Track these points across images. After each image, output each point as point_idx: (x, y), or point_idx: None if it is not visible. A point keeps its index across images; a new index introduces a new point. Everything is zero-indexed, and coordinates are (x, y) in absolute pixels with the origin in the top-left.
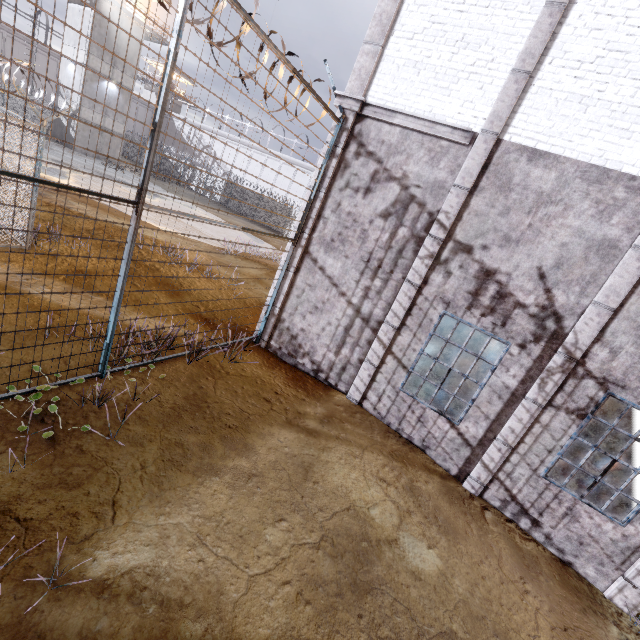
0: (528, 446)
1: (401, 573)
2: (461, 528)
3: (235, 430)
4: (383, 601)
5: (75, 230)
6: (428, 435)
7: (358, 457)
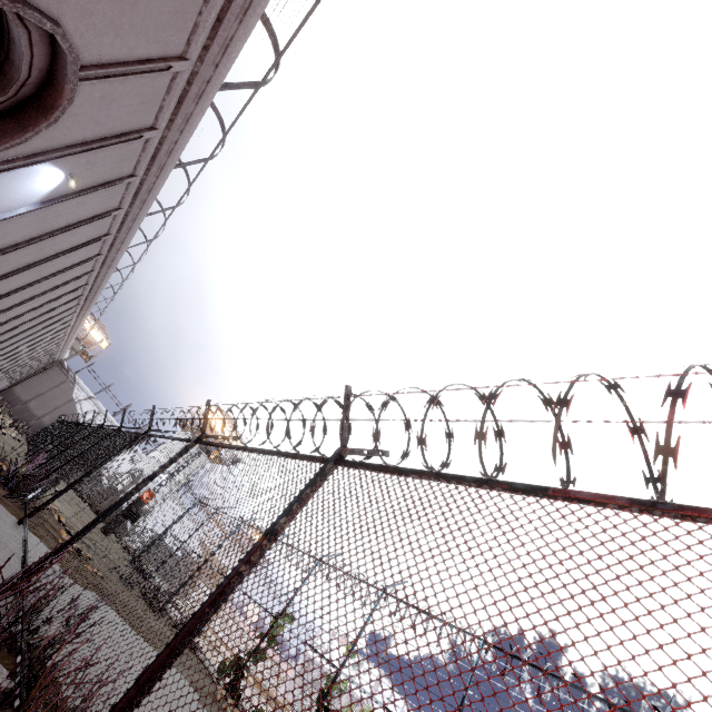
0: None
1: None
2: None
3: None
4: None
5: None
6: None
7: None
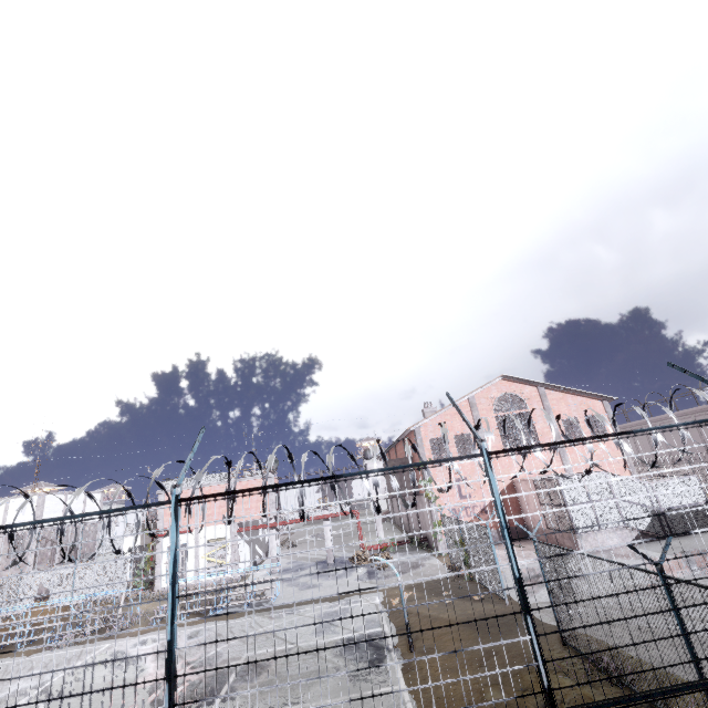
0: None
1: None
2: None
3: None
4: None
5: None
6: None
7: None
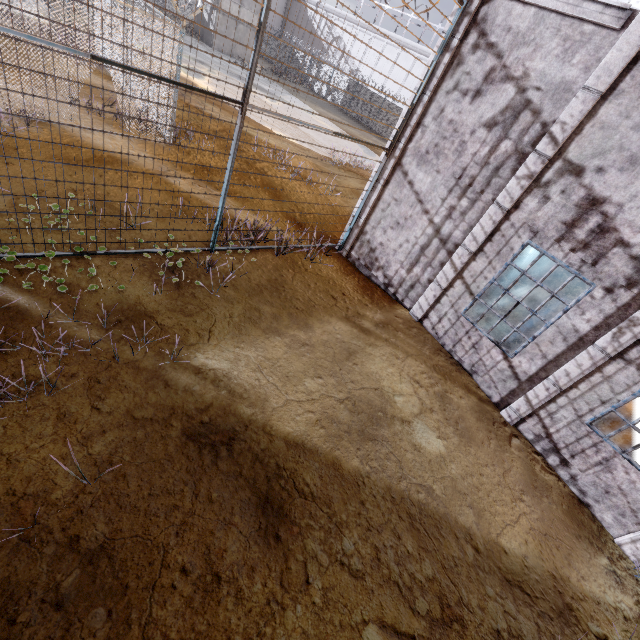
0: (580, 392)
1: (404, 441)
2: (479, 438)
3: (301, 312)
4: (381, 449)
5: (205, 131)
6: (479, 362)
7: (400, 359)
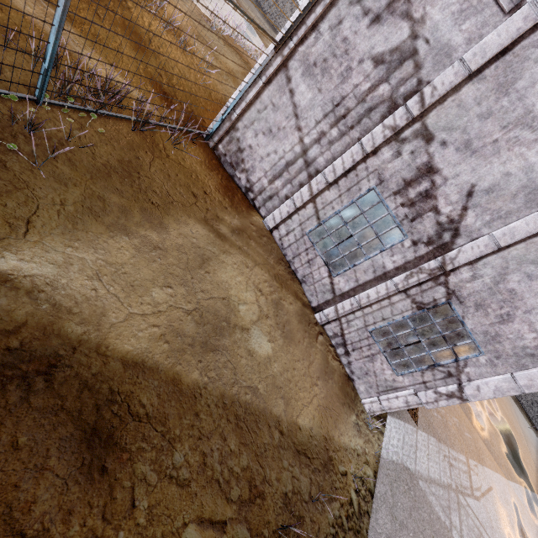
0: (372, 310)
1: (241, 348)
2: (297, 338)
3: (156, 208)
4: (220, 359)
5: None
6: (309, 274)
7: (249, 268)
